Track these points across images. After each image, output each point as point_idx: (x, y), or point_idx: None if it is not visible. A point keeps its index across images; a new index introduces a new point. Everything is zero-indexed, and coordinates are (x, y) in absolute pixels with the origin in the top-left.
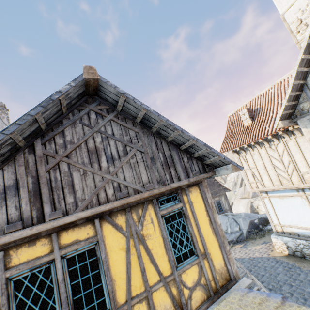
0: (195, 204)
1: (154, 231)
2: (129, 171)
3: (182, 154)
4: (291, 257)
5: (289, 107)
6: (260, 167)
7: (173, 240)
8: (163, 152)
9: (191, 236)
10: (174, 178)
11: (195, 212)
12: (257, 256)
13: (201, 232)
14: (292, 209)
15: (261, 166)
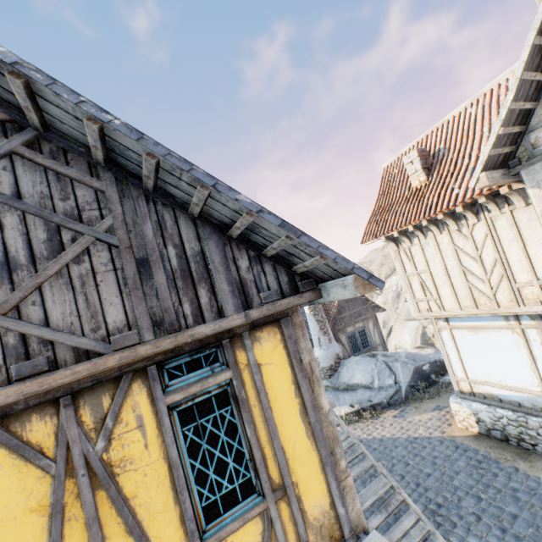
0: (269, 369)
1: (144, 448)
2: (64, 298)
3: (237, 250)
4: (484, 439)
5: (507, 140)
6: (437, 272)
7: (200, 465)
8: (181, 245)
9: (249, 448)
10: (207, 311)
11: (266, 390)
12: (422, 435)
13: (276, 437)
14: (493, 354)
15: (440, 270)
